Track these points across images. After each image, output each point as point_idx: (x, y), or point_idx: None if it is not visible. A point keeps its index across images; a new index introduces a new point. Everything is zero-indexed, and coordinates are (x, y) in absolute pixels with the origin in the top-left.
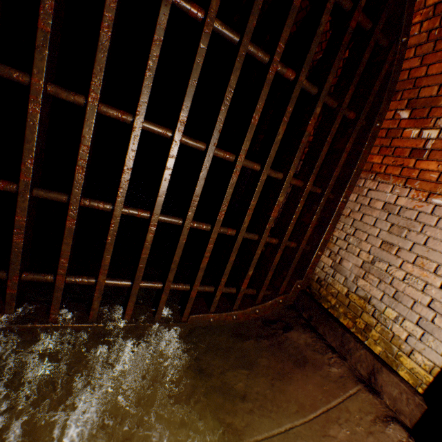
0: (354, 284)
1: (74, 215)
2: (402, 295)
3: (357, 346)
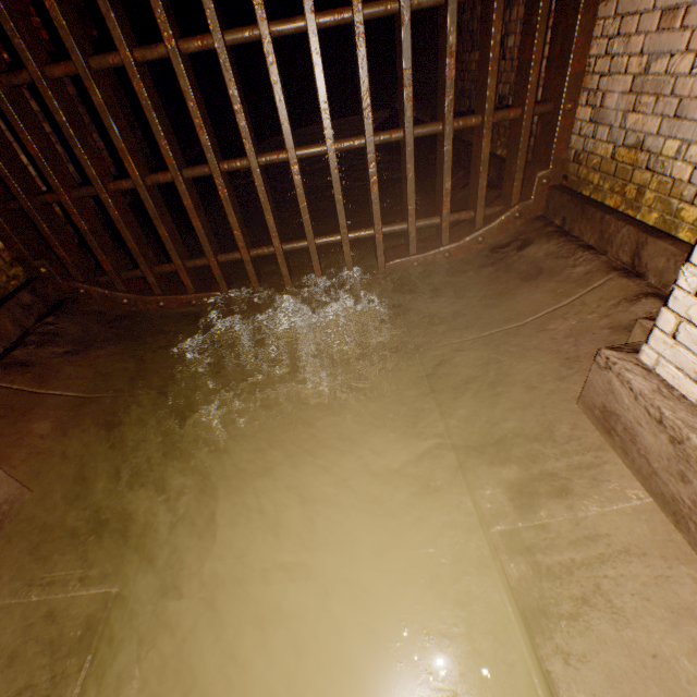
0: (621, 131)
1: (221, 183)
2: (688, 104)
3: (618, 227)
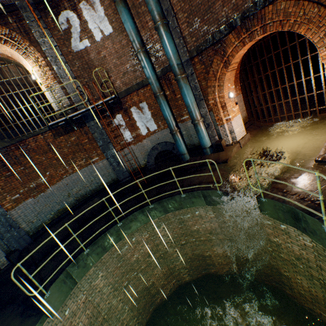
0: None
1: (283, 104)
2: None
3: None
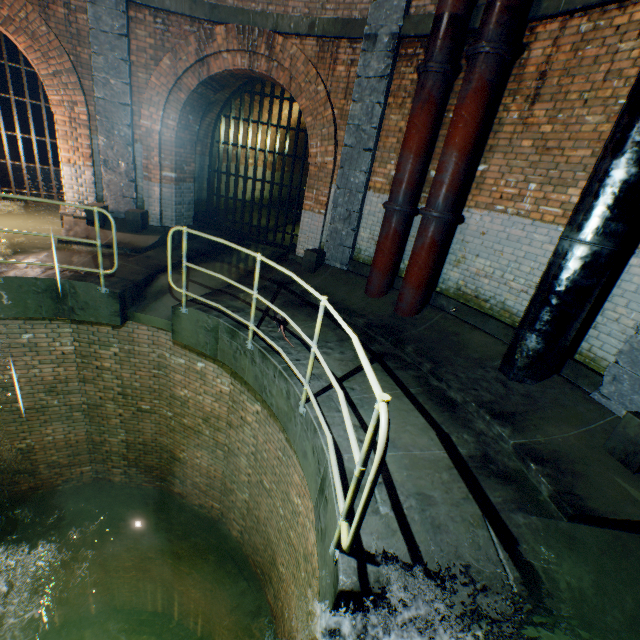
0: None
1: None
2: None
3: None
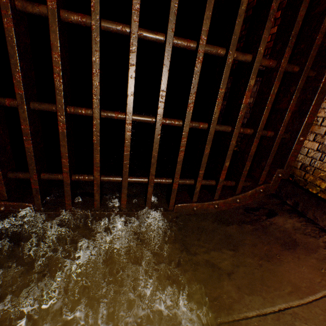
0: None
1: (63, 120)
2: None
3: None
